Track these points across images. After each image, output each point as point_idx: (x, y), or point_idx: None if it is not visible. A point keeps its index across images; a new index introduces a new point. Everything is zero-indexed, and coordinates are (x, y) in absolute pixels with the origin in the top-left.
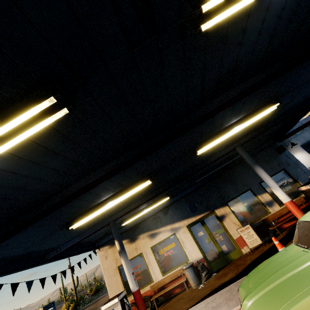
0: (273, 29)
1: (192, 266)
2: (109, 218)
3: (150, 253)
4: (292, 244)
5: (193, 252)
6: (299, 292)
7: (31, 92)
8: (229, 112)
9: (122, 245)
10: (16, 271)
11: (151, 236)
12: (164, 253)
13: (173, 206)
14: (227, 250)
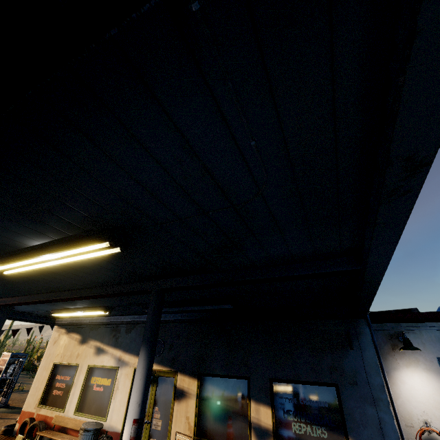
0: None
1: (92, 432)
2: (1, 299)
3: (84, 372)
4: None
5: (117, 412)
6: None
7: None
8: None
9: None
10: None
11: (98, 350)
12: (95, 385)
13: (140, 326)
14: None
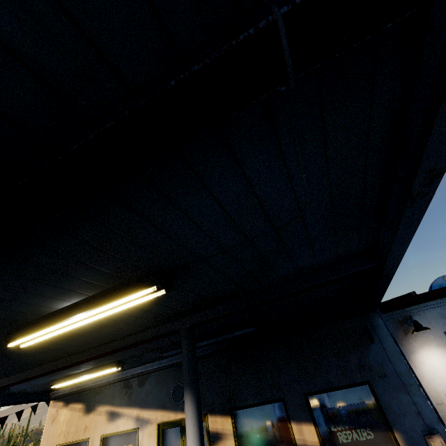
0: None
1: None
2: None
3: None
4: None
5: None
6: None
7: None
8: None
9: None
10: None
11: (110, 415)
12: None
13: (154, 375)
14: None
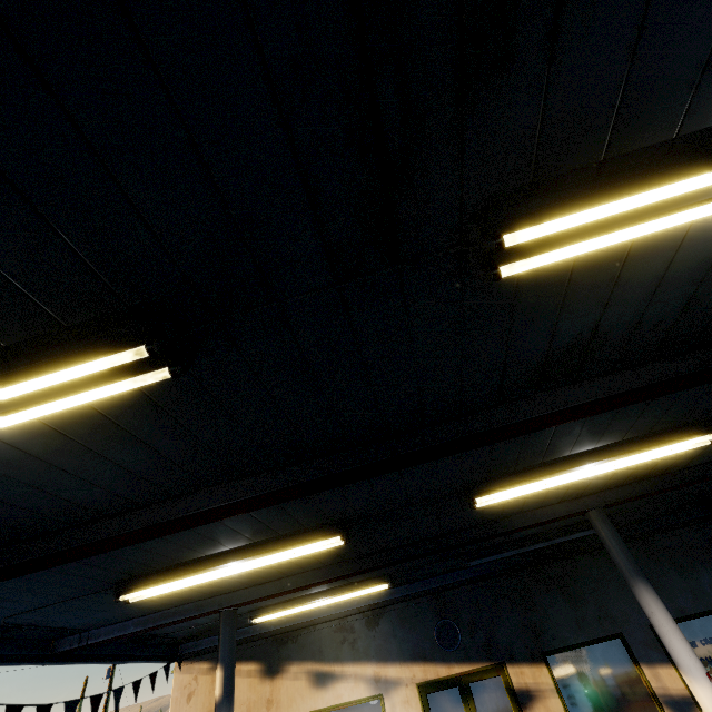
0: (697, 283)
1: None
2: (224, 596)
3: None
4: None
5: None
6: None
7: (113, 324)
8: (572, 427)
9: (231, 688)
10: None
11: (318, 677)
12: None
13: (395, 609)
14: None
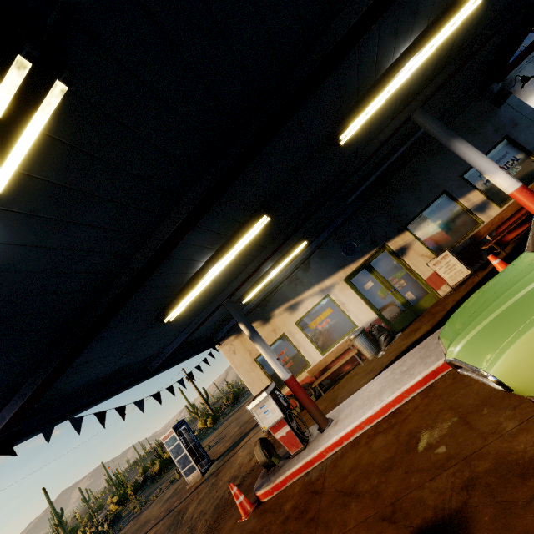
0: None
1: (363, 332)
2: (219, 296)
3: (297, 331)
4: (524, 253)
5: (361, 313)
6: None
7: None
8: (390, 26)
9: (252, 328)
10: (116, 393)
11: (292, 308)
12: (318, 325)
13: (315, 255)
14: (414, 298)
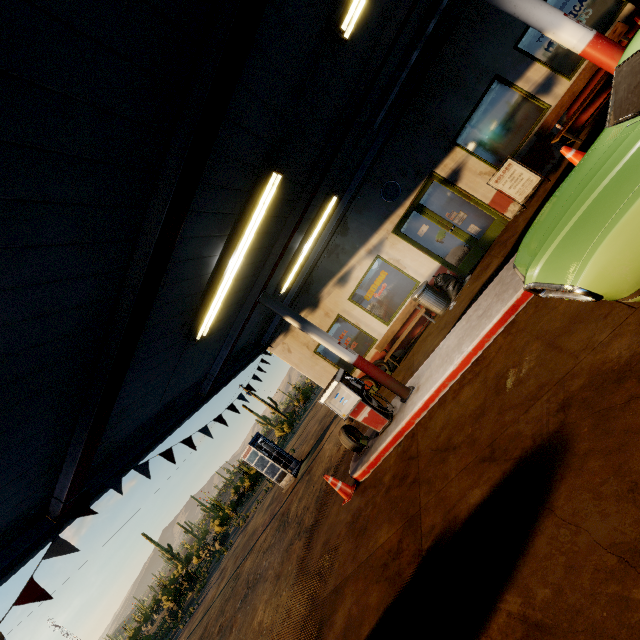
0: None
1: (428, 287)
2: (251, 293)
3: (353, 308)
4: (605, 130)
5: (420, 267)
6: (626, 197)
7: None
8: None
9: (300, 318)
10: (175, 428)
11: (340, 283)
12: (375, 294)
13: (351, 211)
14: (479, 231)
